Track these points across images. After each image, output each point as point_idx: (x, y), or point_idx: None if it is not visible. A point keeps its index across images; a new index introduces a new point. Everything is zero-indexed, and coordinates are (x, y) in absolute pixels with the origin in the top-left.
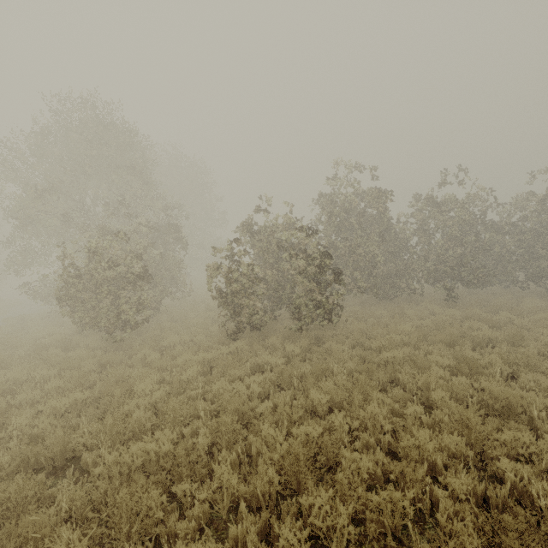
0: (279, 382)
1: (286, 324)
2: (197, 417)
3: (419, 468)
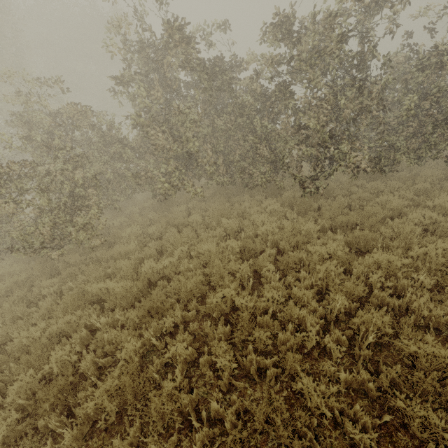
0: None
1: None
2: None
3: None
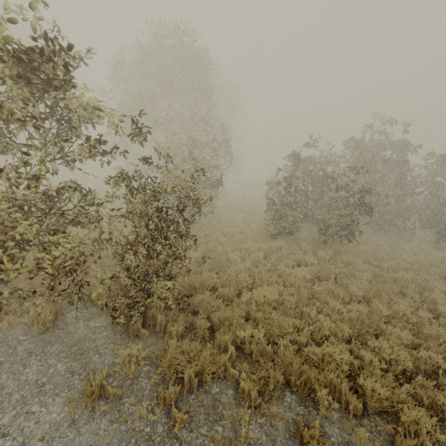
0: (318, 275)
1: (311, 236)
2: (272, 284)
3: (441, 346)
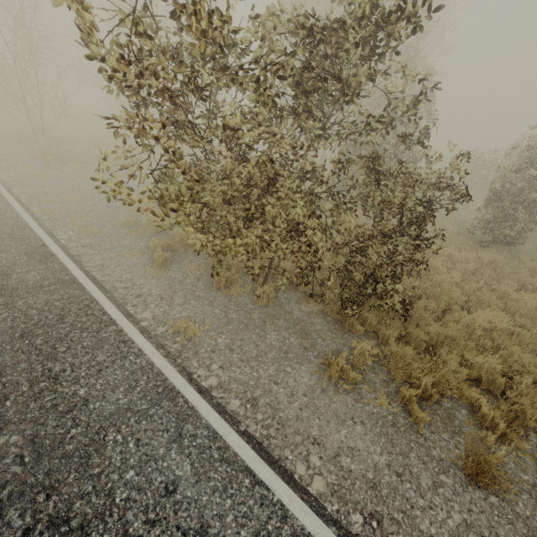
0: None
1: None
2: (487, 307)
3: None
